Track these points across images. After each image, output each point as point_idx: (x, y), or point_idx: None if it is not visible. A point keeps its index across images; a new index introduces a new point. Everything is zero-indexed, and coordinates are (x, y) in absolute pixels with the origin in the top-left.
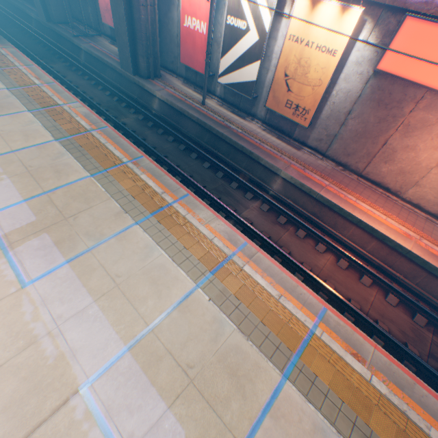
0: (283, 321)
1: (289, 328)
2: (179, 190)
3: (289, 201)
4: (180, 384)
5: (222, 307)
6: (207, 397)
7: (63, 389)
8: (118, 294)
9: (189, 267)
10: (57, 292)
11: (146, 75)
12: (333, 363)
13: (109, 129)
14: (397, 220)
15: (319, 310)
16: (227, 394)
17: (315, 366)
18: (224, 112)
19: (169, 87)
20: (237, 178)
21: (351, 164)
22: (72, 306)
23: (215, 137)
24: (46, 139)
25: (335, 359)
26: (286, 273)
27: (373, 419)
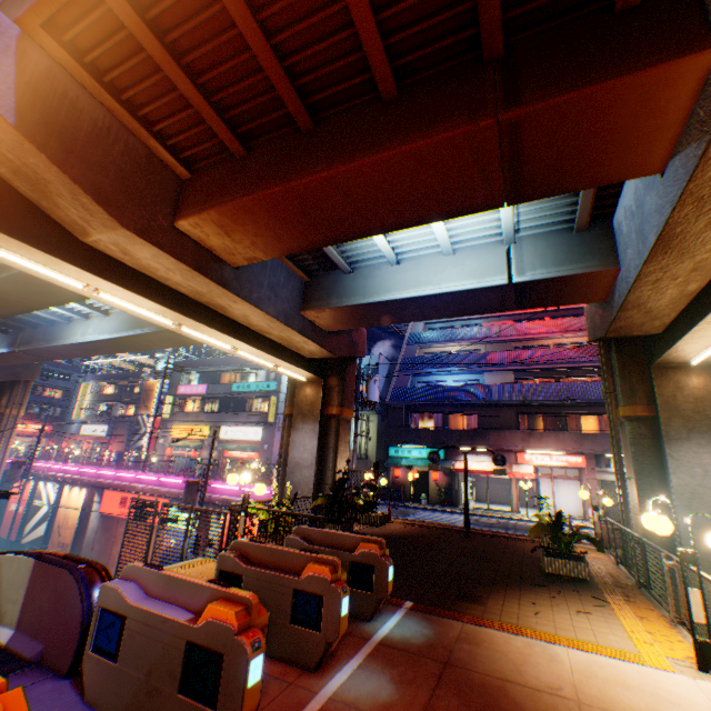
0: None
1: None
2: None
3: None
4: None
5: None
6: None
7: None
8: None
9: None
10: None
11: None
12: None
13: None
14: None
15: None
16: None
17: None
18: None
19: None
20: None
21: None
22: None
23: None
24: None
25: None
26: None
27: None
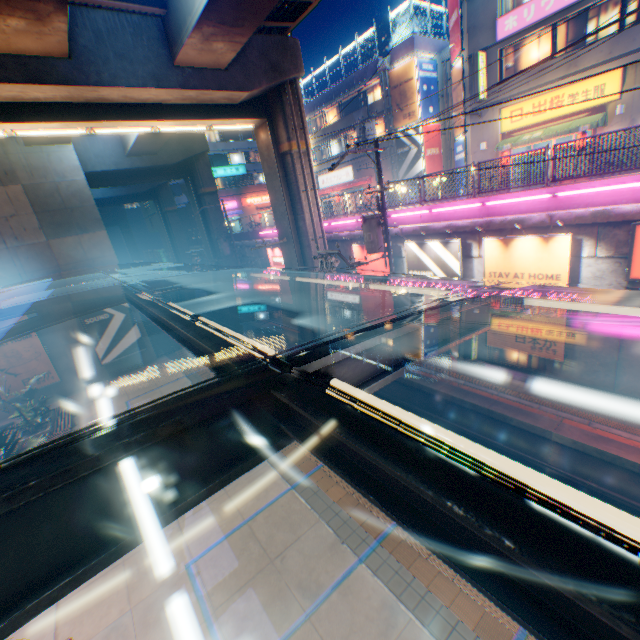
0: None
1: None
2: None
3: (589, 482)
4: None
5: None
6: None
7: None
8: None
9: None
10: None
11: None
12: None
13: None
14: None
15: None
16: None
17: None
18: (430, 360)
19: None
20: None
21: None
22: None
23: (429, 396)
24: None
25: None
26: None
27: None
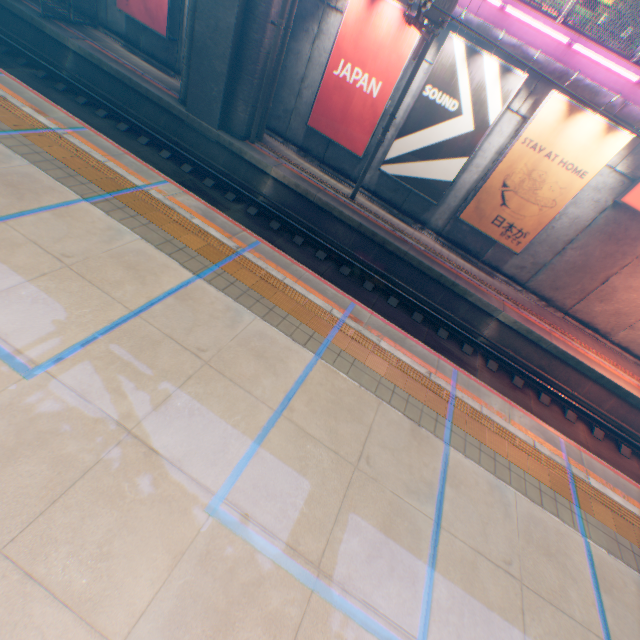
0: None
1: None
2: (441, 364)
3: (510, 352)
4: None
5: (624, 560)
6: None
7: None
8: (534, 600)
9: (553, 506)
10: None
11: (242, 133)
12: None
13: (263, 245)
14: (621, 369)
15: None
16: None
17: None
18: (382, 214)
19: (285, 161)
20: (443, 323)
21: (557, 299)
22: None
23: (389, 256)
24: (177, 274)
25: None
26: (620, 475)
27: None
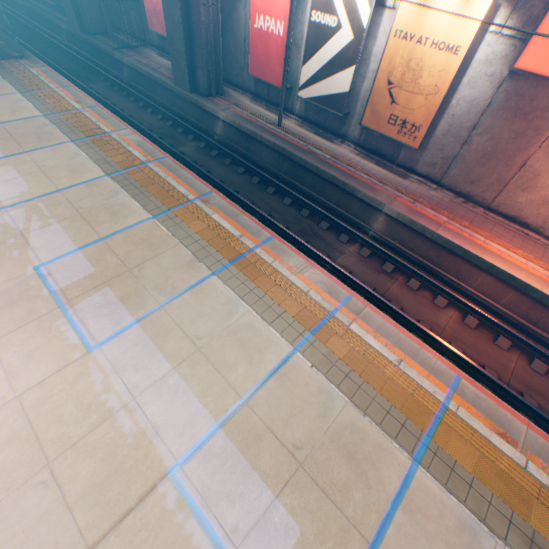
0: (407, 393)
1: (415, 401)
2: (261, 232)
3: (396, 244)
4: (287, 468)
5: (328, 375)
6: (322, 484)
7: (148, 473)
8: (200, 360)
9: (282, 327)
10: (128, 358)
11: (205, 92)
12: (475, 444)
13: (168, 159)
14: (542, 264)
15: (450, 379)
16: (346, 482)
17: (452, 448)
18: (305, 134)
19: (235, 106)
20: (328, 217)
21: (475, 194)
22: (148, 374)
23: (297, 166)
24: (96, 174)
25: (477, 440)
26: (404, 333)
27: (534, 515)
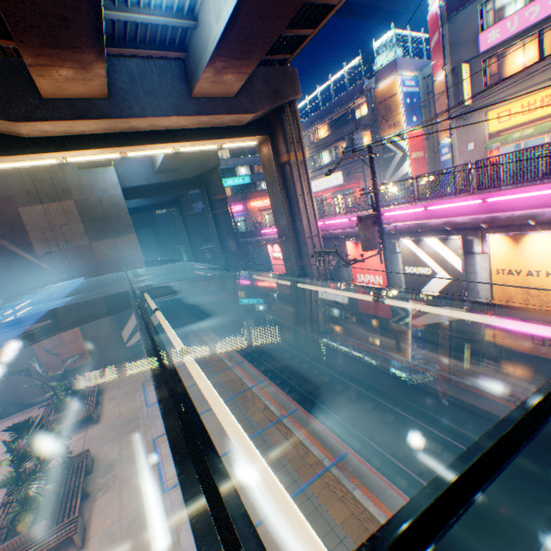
0: None
1: None
2: None
3: None
4: None
5: None
6: None
7: None
8: None
9: None
10: None
11: (323, 329)
12: None
13: (298, 410)
14: None
15: None
16: None
17: None
18: (429, 355)
19: (350, 337)
20: None
21: None
22: None
23: (432, 396)
24: None
25: None
26: None
27: None
